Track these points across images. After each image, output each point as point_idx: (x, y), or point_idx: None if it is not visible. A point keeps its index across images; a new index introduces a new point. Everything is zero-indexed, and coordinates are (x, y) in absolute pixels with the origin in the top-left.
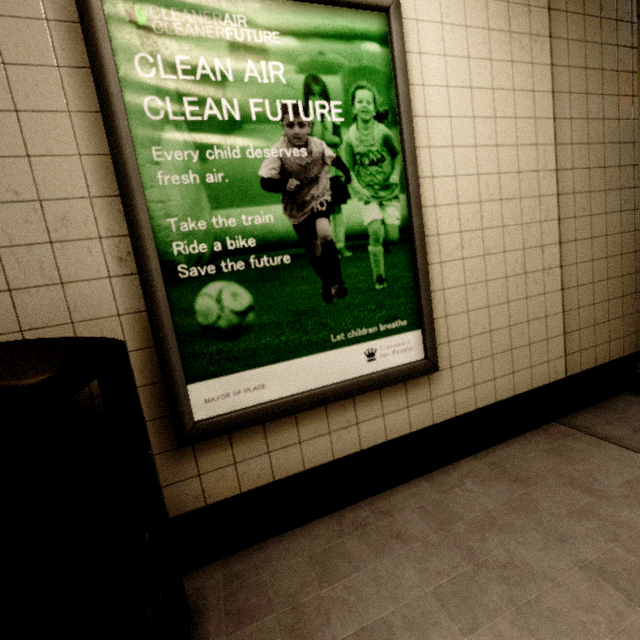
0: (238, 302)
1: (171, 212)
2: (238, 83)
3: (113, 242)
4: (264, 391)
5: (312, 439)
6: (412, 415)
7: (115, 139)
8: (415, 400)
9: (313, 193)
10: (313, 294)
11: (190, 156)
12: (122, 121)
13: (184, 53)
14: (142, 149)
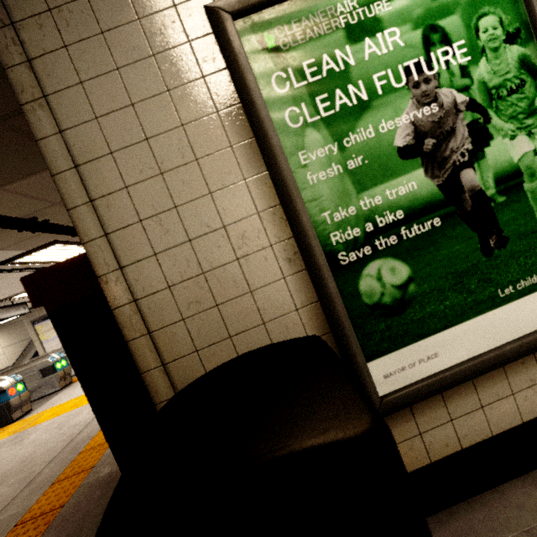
0: (397, 276)
1: (323, 206)
2: (359, 64)
3: (281, 246)
4: (437, 359)
5: (494, 402)
6: None
7: (271, 156)
8: None
9: (451, 146)
10: (470, 251)
11: (330, 150)
12: (274, 138)
13: (309, 57)
14: (291, 157)
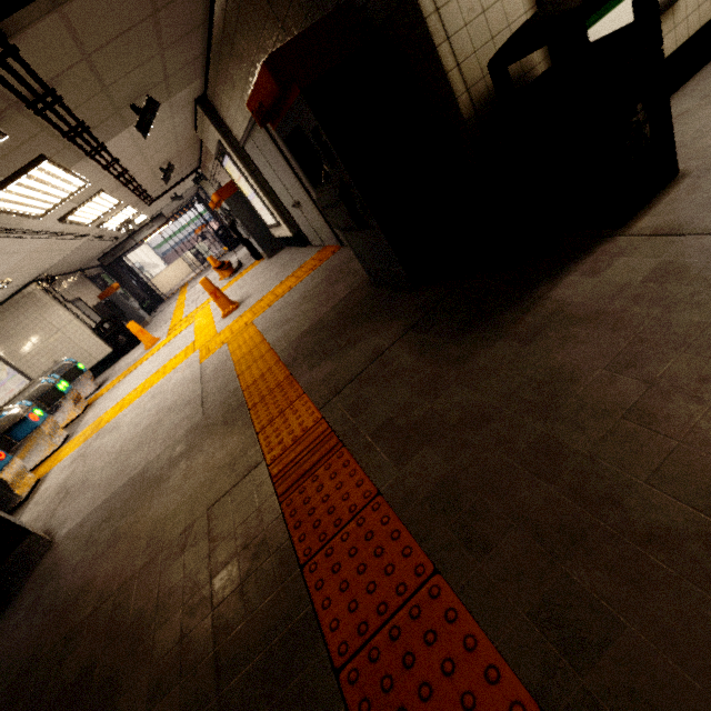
0: None
1: None
2: None
3: None
4: None
5: None
6: (664, 45)
7: None
8: (665, 31)
9: None
10: None
11: None
12: None
13: None
14: None
